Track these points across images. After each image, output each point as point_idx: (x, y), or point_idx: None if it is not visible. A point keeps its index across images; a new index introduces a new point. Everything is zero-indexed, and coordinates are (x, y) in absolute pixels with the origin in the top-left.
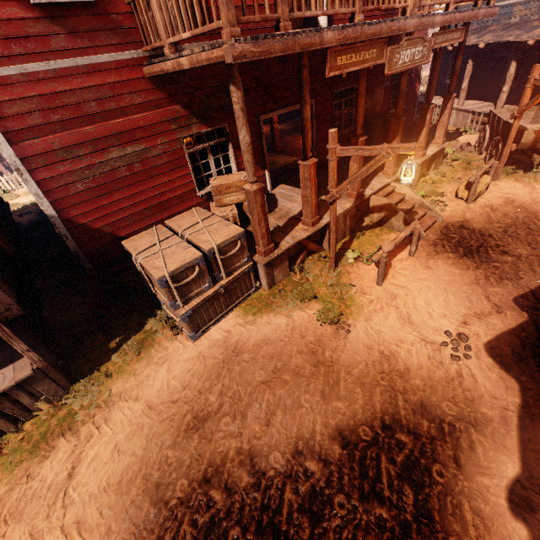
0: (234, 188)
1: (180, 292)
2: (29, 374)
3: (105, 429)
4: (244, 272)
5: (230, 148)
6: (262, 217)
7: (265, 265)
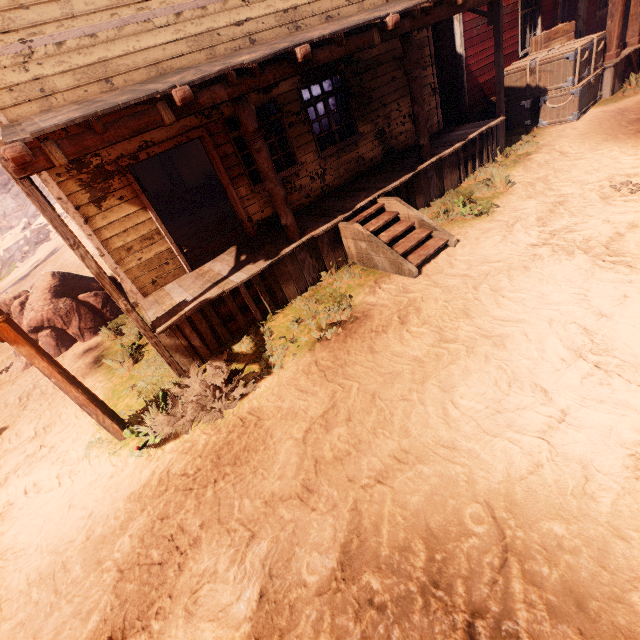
0: (560, 34)
1: (575, 72)
2: (504, 118)
3: (560, 145)
4: (599, 74)
5: (540, 14)
6: (621, 17)
7: (614, 67)
